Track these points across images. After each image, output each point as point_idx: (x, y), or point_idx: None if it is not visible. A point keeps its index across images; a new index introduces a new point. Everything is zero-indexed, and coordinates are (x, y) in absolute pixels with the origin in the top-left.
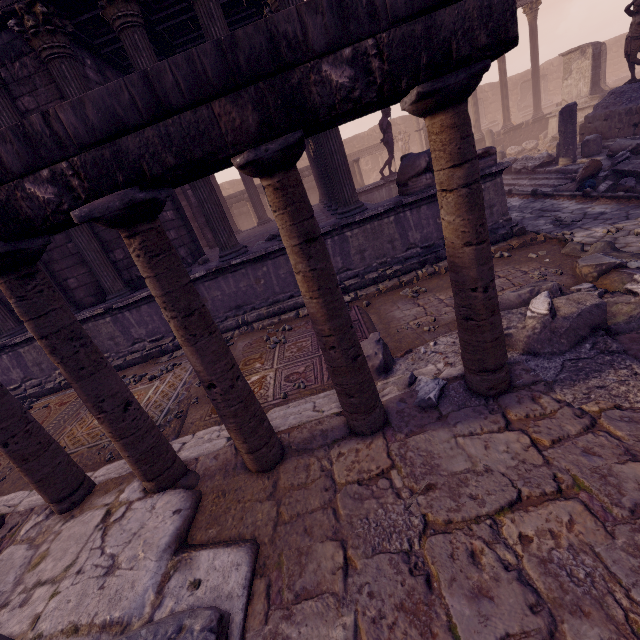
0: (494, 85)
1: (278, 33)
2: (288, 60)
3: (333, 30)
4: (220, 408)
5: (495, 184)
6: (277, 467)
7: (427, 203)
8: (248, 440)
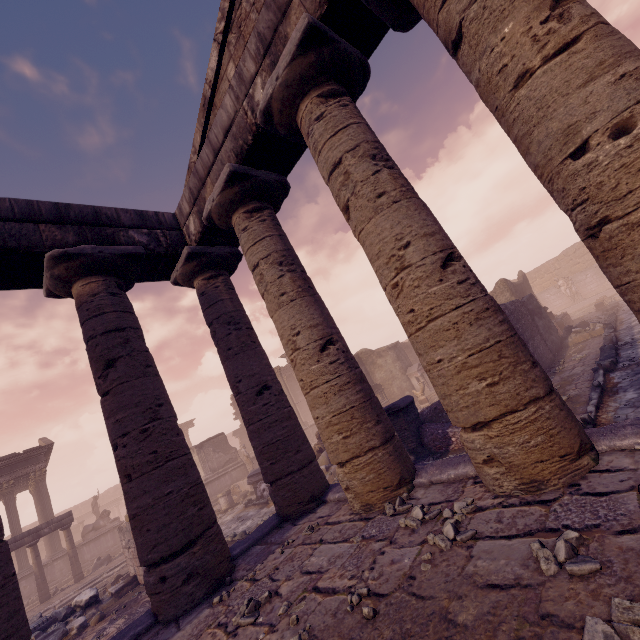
0: None
1: (38, 527)
2: (39, 530)
3: (47, 525)
4: None
5: None
6: None
7: (93, 541)
8: None
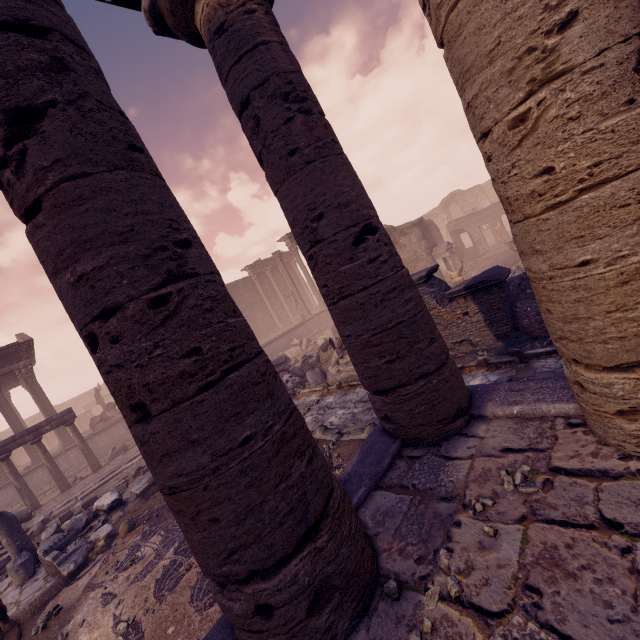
0: None
1: (37, 426)
2: (39, 428)
3: (47, 423)
4: (23, 494)
5: None
6: (40, 507)
7: (104, 431)
8: (31, 501)
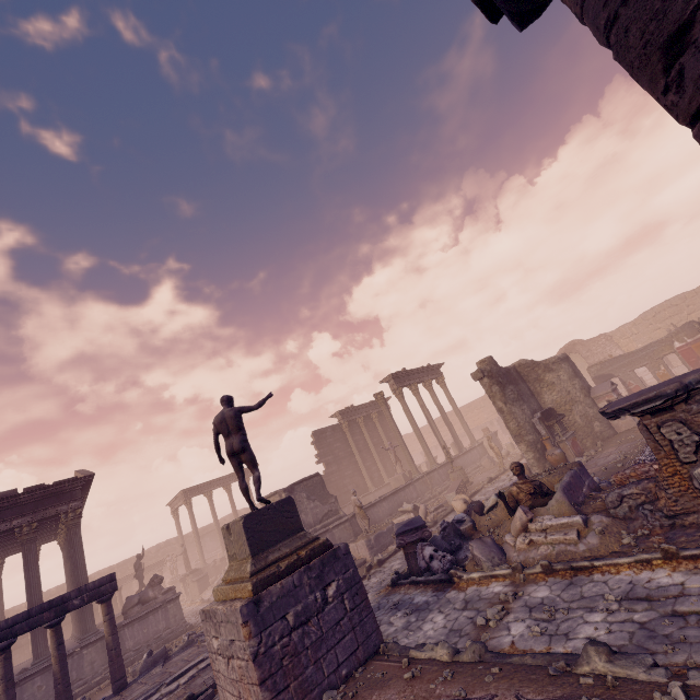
0: (249, 509)
1: (65, 596)
2: (66, 601)
3: (78, 594)
4: None
5: (176, 603)
6: None
7: (139, 621)
8: None
